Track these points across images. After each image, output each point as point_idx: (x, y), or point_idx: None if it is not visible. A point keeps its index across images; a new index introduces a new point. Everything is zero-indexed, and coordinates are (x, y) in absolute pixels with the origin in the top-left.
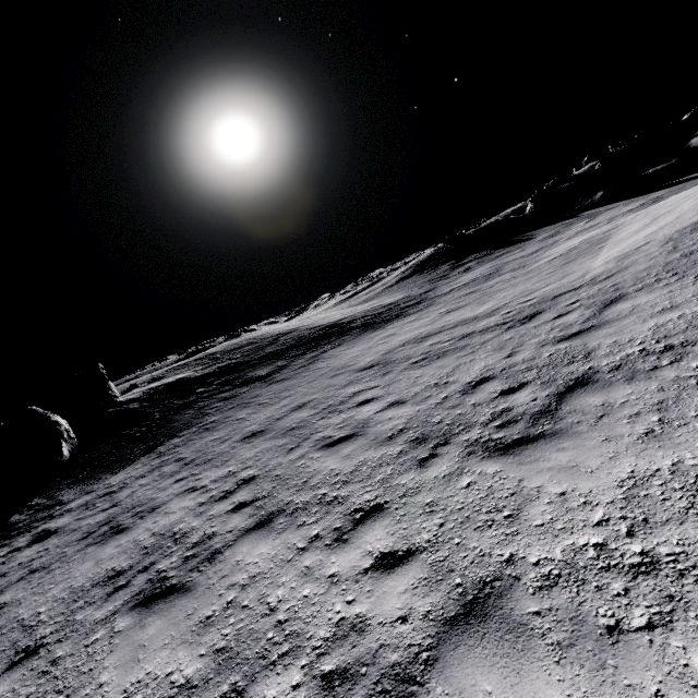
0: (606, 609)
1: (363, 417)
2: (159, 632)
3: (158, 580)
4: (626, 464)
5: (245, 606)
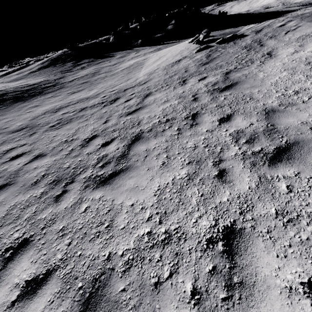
0: (154, 272)
1: (15, 169)
2: None
3: None
4: (157, 182)
5: None
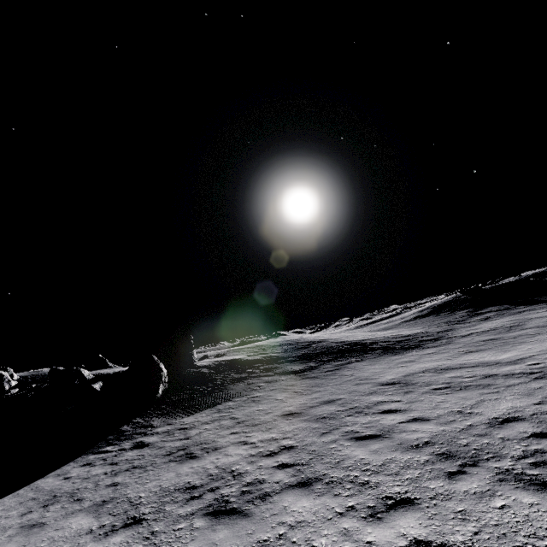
0: None
1: (388, 423)
2: (227, 538)
3: (223, 501)
4: None
5: (294, 542)
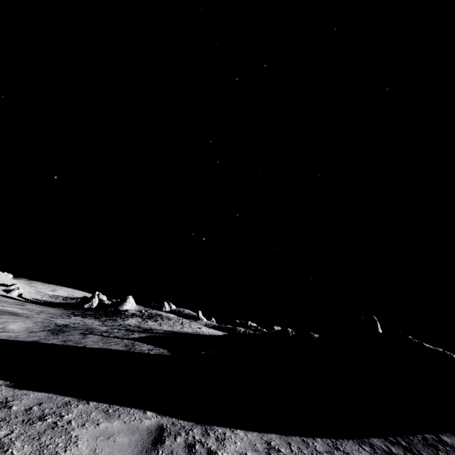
0: None
1: None
2: None
3: None
4: None
5: None
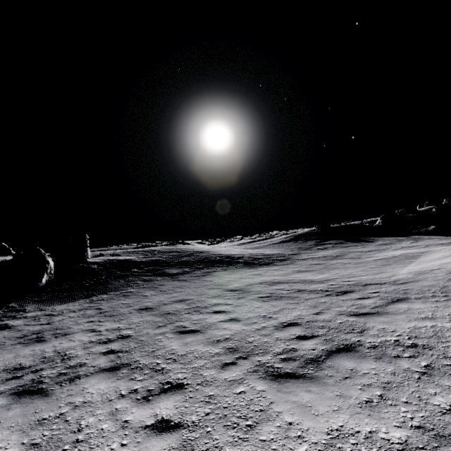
0: None
1: (211, 321)
2: (14, 416)
3: (37, 382)
4: (341, 418)
5: (67, 421)
